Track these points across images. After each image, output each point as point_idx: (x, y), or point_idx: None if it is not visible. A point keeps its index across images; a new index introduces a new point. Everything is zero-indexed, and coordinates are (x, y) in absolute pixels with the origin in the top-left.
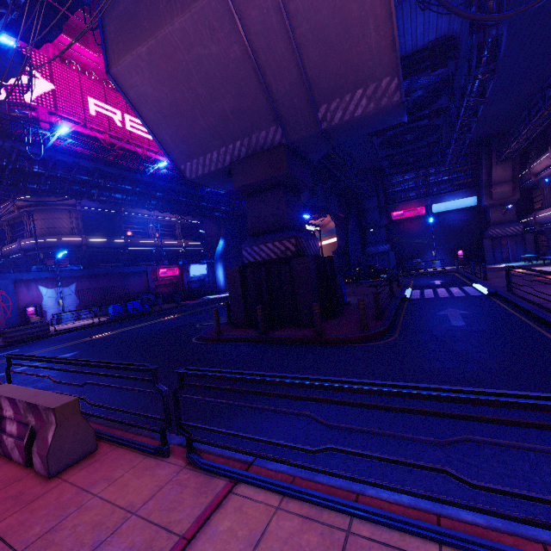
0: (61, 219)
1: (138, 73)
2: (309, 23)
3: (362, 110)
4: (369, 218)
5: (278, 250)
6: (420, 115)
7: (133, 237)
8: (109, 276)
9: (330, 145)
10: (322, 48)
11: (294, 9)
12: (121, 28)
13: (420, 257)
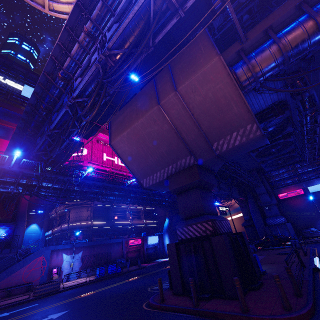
0: (83, 211)
1: (122, 142)
2: (200, 110)
3: (238, 142)
4: (262, 199)
5: (200, 230)
6: (277, 138)
7: (117, 219)
8: (101, 246)
9: (223, 161)
10: (209, 118)
11: (192, 106)
12: (117, 127)
13: (314, 226)
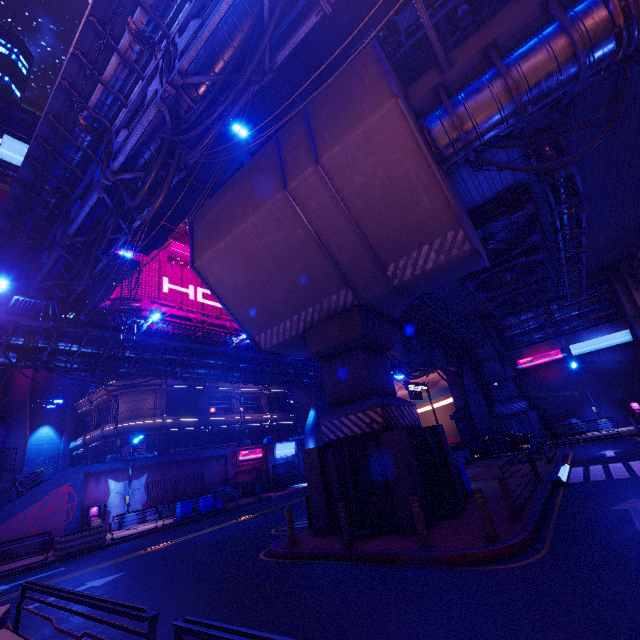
0: (146, 399)
1: (217, 263)
2: (363, 202)
3: (432, 263)
4: (488, 369)
5: (362, 423)
6: (514, 254)
7: (216, 413)
8: (184, 463)
9: (408, 299)
10: (379, 218)
11: (348, 195)
12: (206, 232)
13: (576, 416)
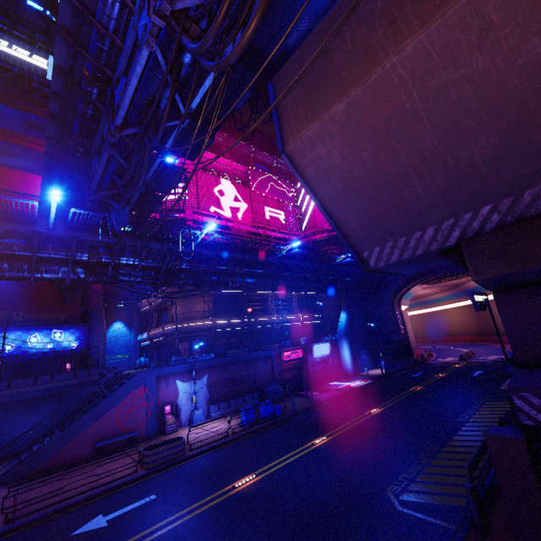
0: (196, 303)
1: (324, 142)
2: None
3: None
4: None
5: None
6: None
7: (255, 314)
8: (237, 364)
9: None
10: None
11: None
12: (303, 95)
13: None
